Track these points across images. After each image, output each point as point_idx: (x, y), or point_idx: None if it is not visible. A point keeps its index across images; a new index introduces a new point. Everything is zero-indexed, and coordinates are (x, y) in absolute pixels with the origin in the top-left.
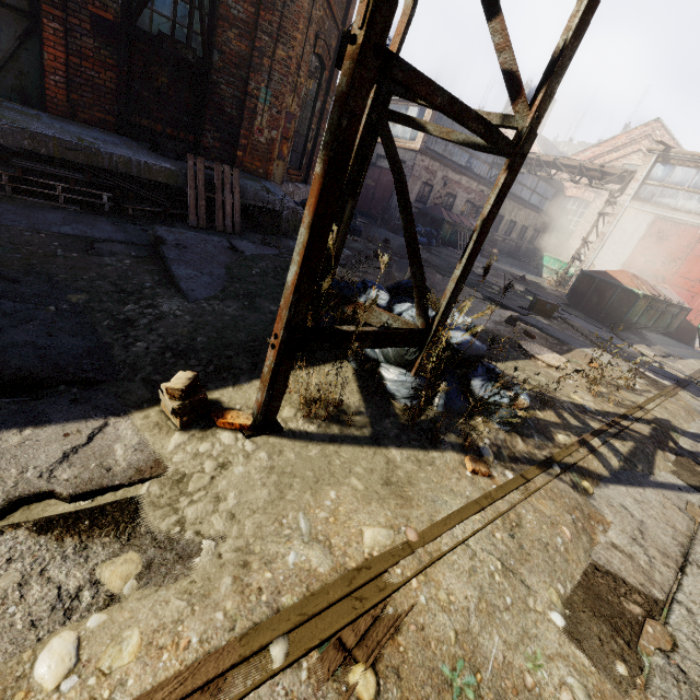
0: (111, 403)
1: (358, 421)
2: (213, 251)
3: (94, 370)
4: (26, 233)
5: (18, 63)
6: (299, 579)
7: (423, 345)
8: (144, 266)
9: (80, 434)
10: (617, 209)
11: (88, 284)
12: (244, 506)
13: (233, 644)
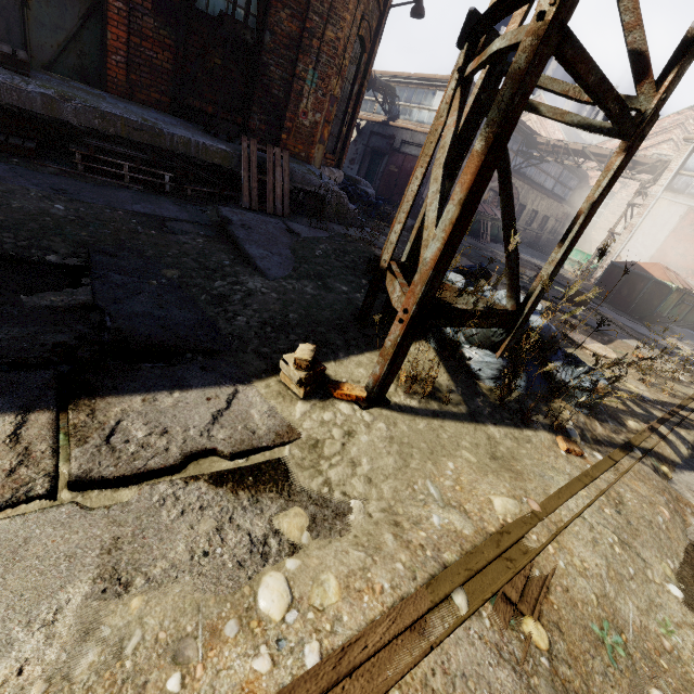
0: (233, 371)
1: (452, 399)
2: (275, 232)
3: (210, 341)
4: (106, 210)
5: (80, 43)
6: (450, 539)
7: (513, 327)
8: (216, 245)
9: (219, 399)
10: (648, 200)
11: (174, 261)
12: (377, 472)
13: (422, 591)
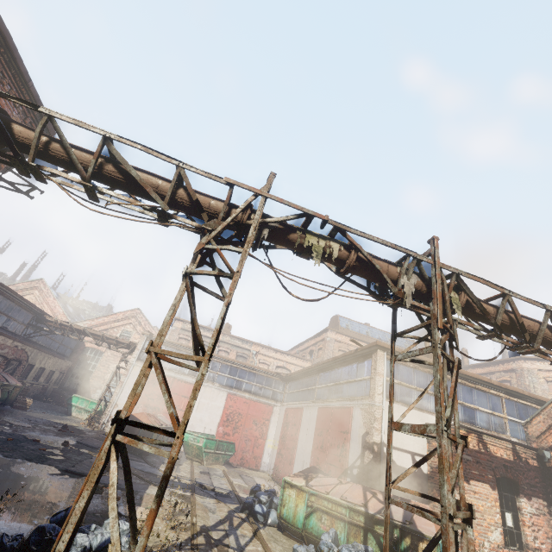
0: None
1: None
2: None
3: None
4: None
5: None
6: None
7: None
8: None
9: None
10: (129, 366)
11: None
12: None
13: None
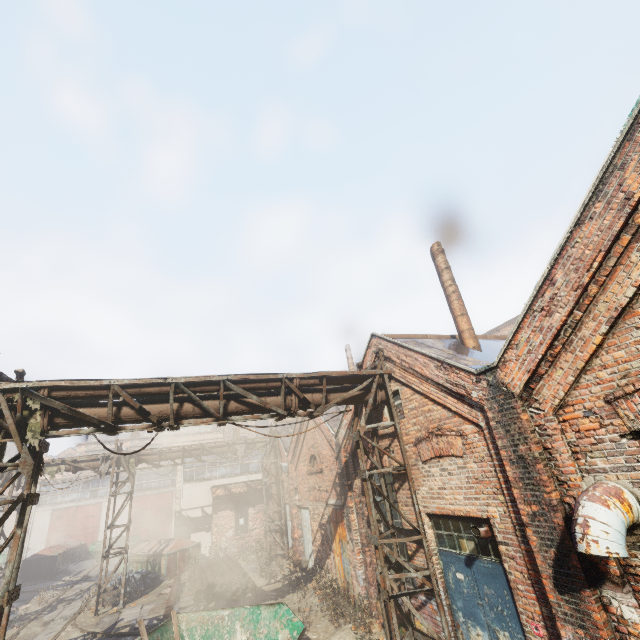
0: None
1: None
2: None
3: None
4: None
5: None
6: None
7: None
8: None
9: None
10: (31, 514)
11: None
12: None
13: None
